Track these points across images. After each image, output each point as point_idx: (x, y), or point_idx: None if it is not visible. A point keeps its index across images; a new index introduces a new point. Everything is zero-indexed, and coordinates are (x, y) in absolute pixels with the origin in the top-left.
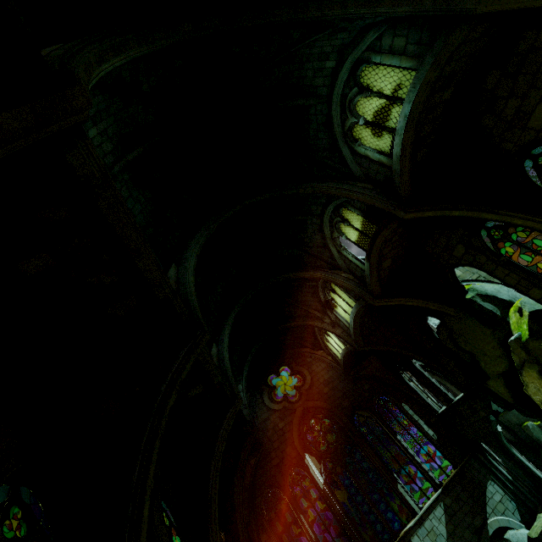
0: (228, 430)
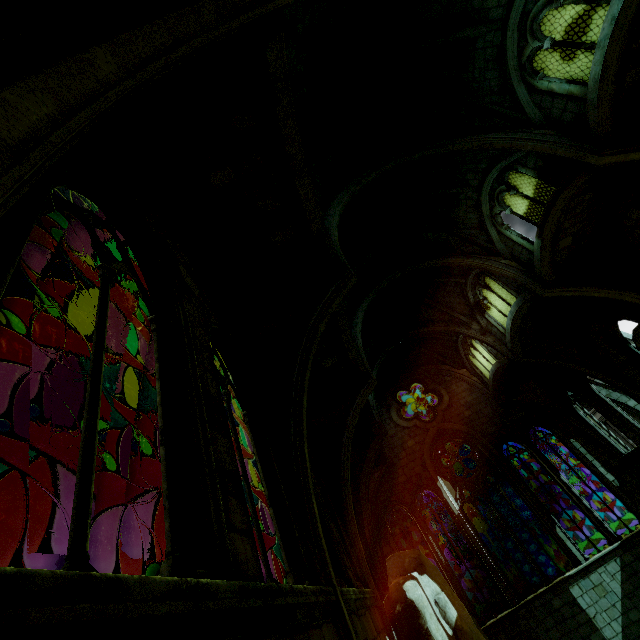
0: (361, 407)
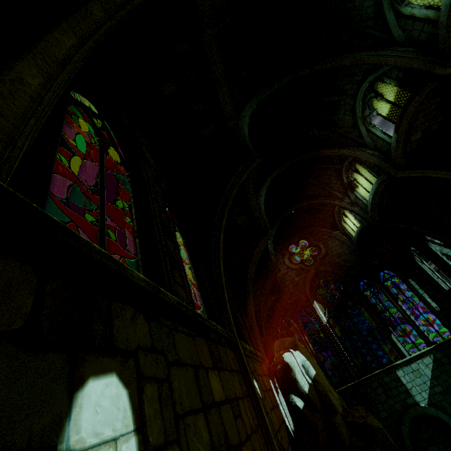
0: (261, 249)
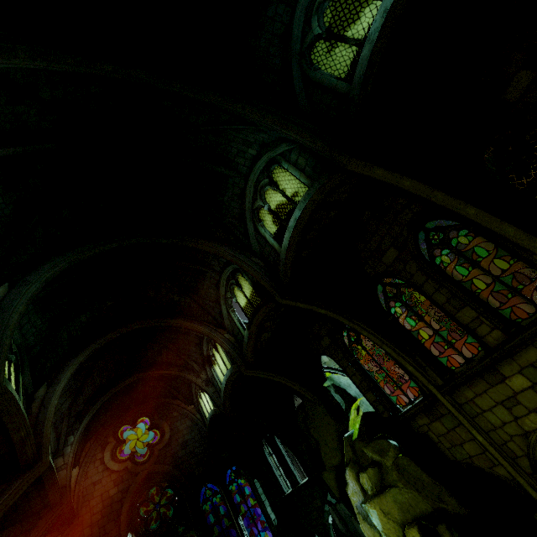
0: (6, 506)
